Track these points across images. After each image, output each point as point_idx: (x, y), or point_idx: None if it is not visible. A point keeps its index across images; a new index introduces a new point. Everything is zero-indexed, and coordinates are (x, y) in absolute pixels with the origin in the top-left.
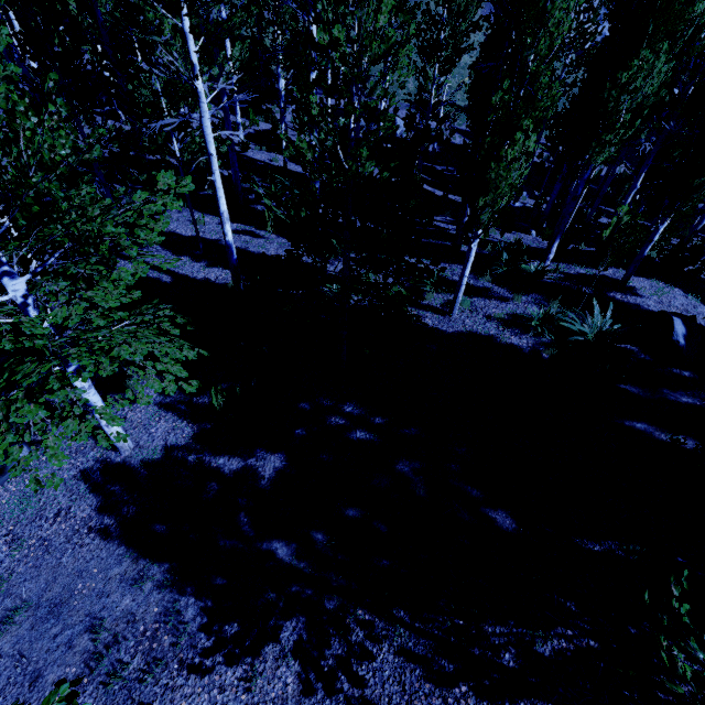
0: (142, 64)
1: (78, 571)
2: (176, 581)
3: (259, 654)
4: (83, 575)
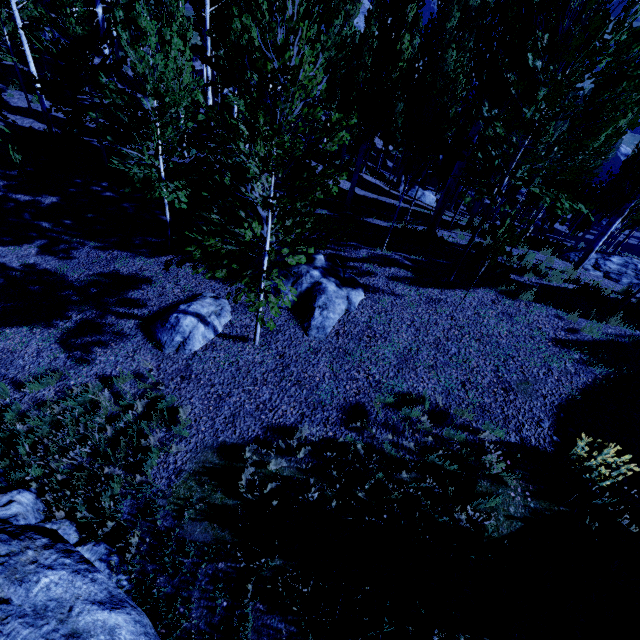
0: None
1: None
2: None
3: (20, 246)
4: None
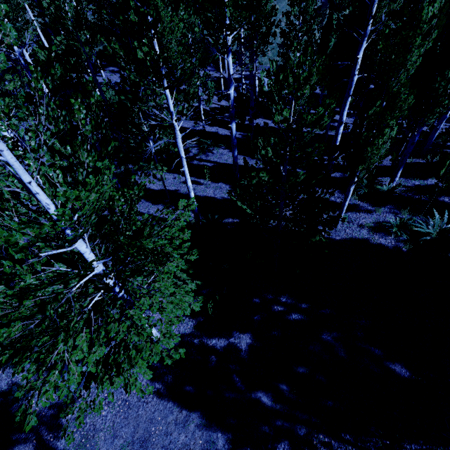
0: (103, 73)
1: (149, 419)
2: (207, 422)
3: None
4: (153, 421)
